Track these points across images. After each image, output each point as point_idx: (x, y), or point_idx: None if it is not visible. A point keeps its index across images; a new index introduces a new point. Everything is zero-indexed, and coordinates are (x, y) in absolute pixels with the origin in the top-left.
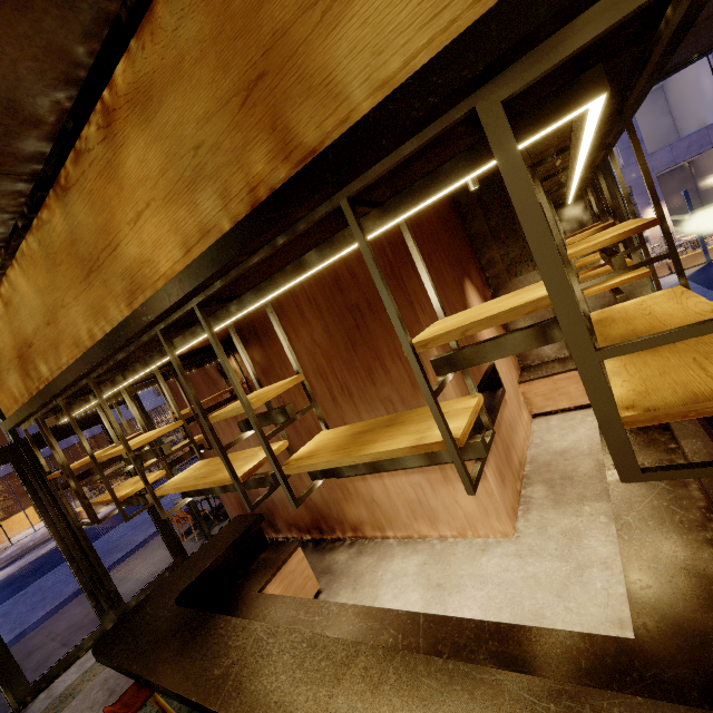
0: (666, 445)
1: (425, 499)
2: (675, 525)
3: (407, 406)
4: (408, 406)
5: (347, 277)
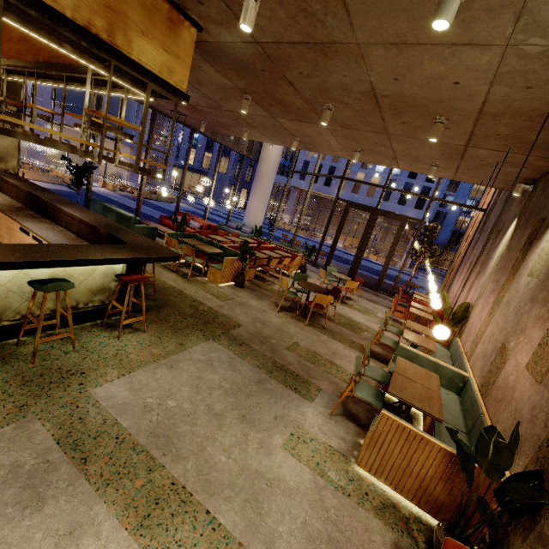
0: (50, 222)
1: None
2: (69, 239)
3: None
4: None
5: None
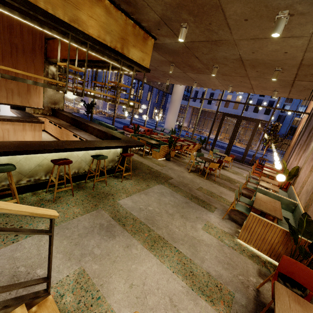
0: (83, 131)
1: (7, 136)
2: (94, 138)
3: (20, 96)
4: (21, 96)
5: (18, 31)
